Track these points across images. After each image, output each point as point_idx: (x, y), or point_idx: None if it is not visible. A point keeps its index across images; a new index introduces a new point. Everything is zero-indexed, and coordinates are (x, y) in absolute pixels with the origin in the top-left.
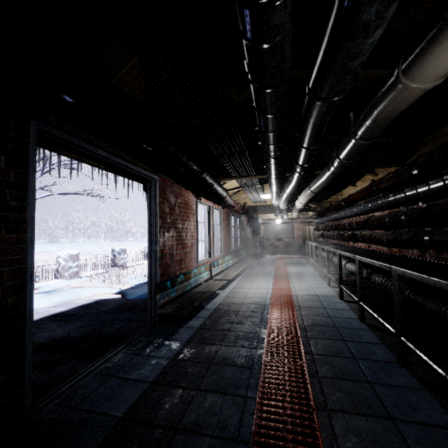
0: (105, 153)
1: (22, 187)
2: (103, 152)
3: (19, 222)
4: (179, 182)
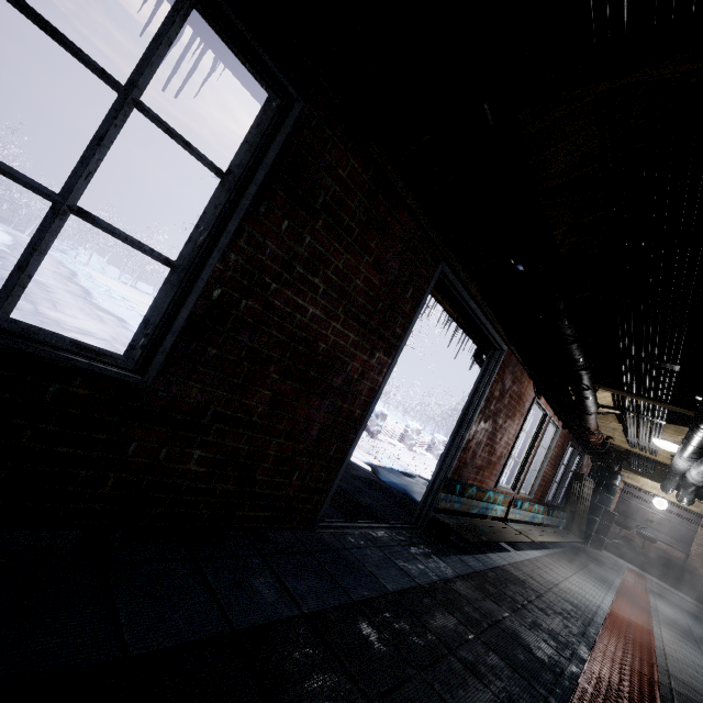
0: (474, 305)
1: (408, 319)
2: (473, 304)
3: (393, 348)
4: (528, 364)
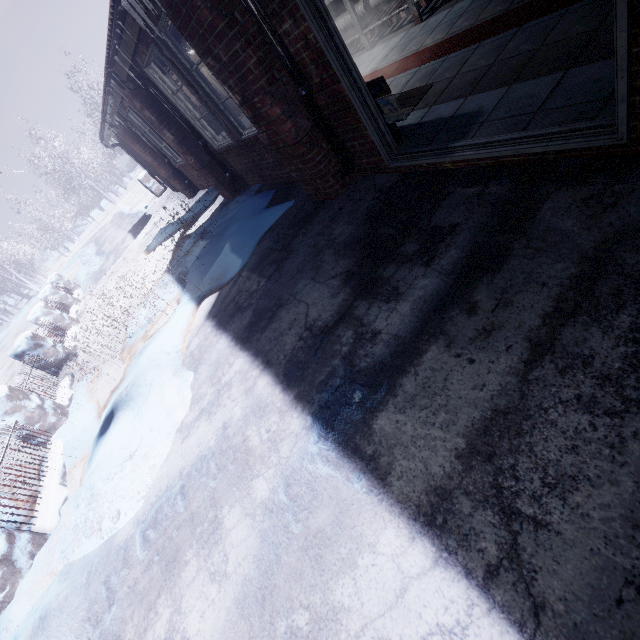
0: None
1: None
2: None
3: None
4: None
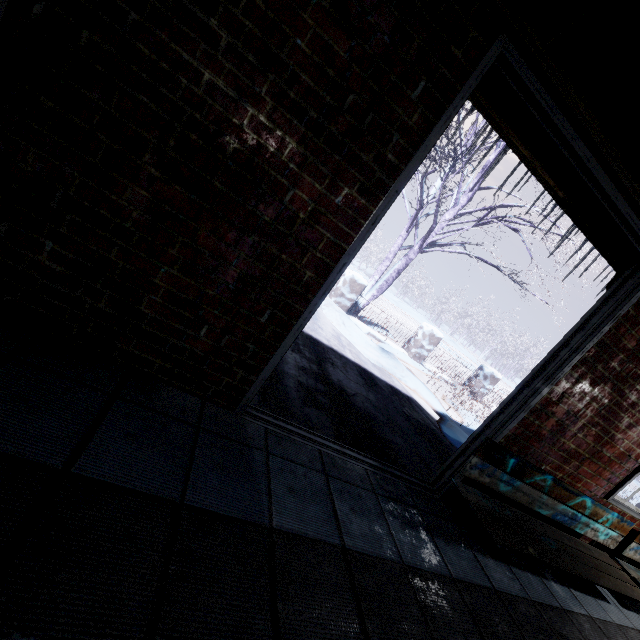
0: (585, 151)
1: (415, 142)
2: (584, 149)
3: (380, 187)
4: None
